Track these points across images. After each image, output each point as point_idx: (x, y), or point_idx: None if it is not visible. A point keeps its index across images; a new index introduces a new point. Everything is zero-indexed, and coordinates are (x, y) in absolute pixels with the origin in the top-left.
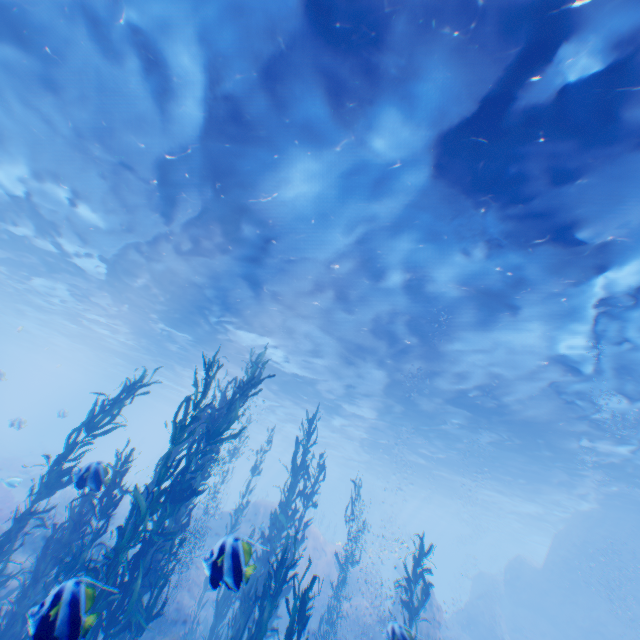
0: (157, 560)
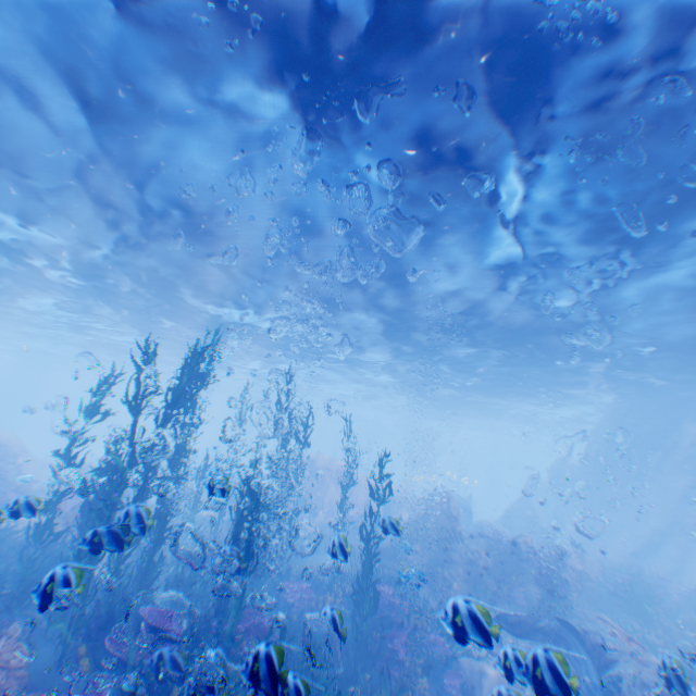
0: (166, 502)
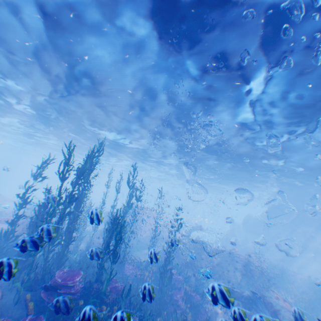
0: (72, 224)
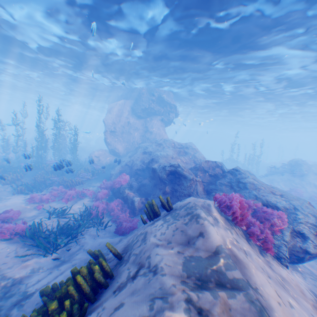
0: None
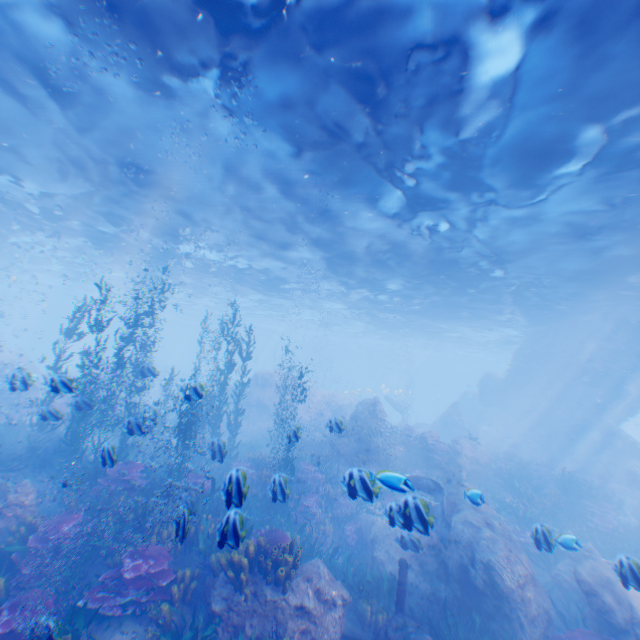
0: (134, 402)
